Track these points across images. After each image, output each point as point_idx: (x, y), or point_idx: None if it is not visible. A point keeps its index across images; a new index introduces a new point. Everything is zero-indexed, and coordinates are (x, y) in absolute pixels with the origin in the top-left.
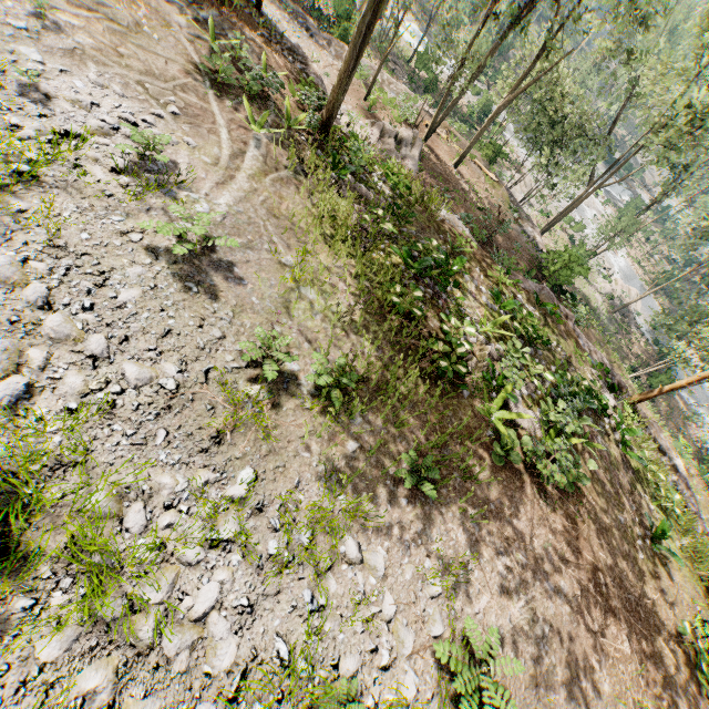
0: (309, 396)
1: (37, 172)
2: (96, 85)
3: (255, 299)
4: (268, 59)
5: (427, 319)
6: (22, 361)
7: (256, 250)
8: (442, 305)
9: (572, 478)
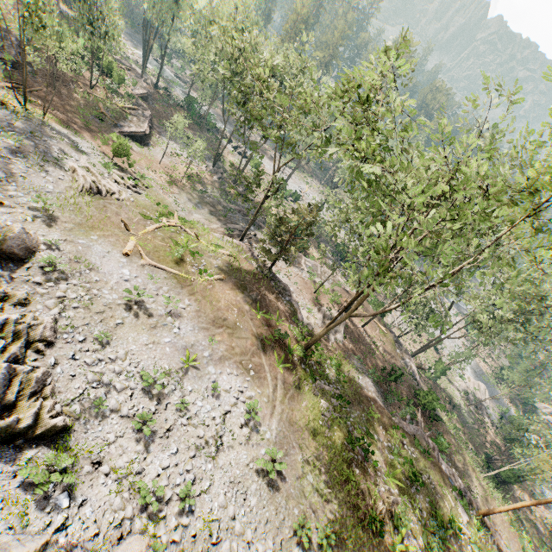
0: (317, 548)
1: (222, 440)
2: (229, 374)
3: (292, 490)
4: (278, 309)
5: (360, 480)
6: (231, 548)
7: (289, 456)
8: (366, 465)
9: None
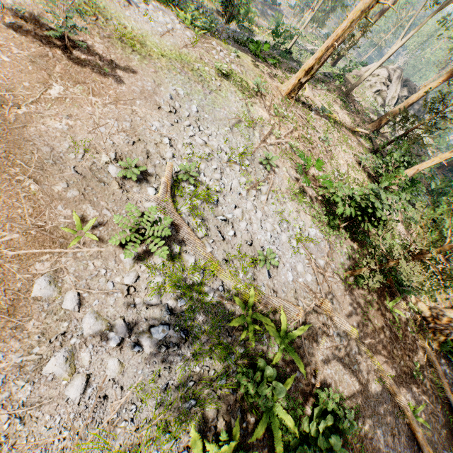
0: None
1: None
2: None
3: None
4: None
5: None
6: None
7: None
8: None
9: None
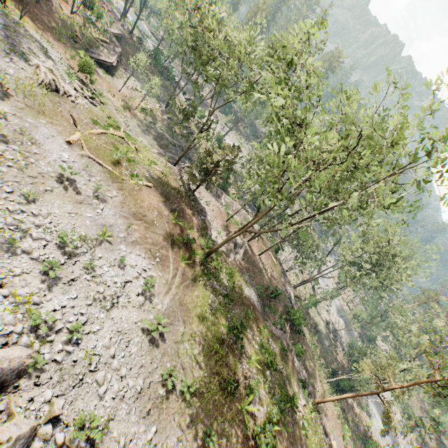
0: (179, 394)
1: (118, 300)
2: (138, 255)
3: (169, 349)
4: (192, 222)
5: (227, 356)
6: (105, 378)
7: (173, 325)
8: (235, 348)
9: (269, 446)
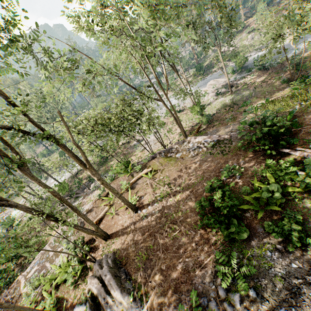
0: None
1: None
2: None
3: None
4: None
5: None
6: None
7: None
8: None
9: None
